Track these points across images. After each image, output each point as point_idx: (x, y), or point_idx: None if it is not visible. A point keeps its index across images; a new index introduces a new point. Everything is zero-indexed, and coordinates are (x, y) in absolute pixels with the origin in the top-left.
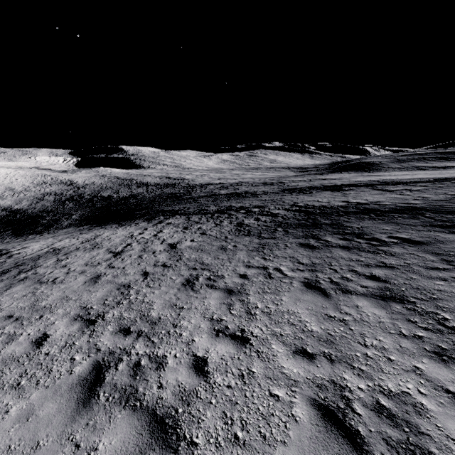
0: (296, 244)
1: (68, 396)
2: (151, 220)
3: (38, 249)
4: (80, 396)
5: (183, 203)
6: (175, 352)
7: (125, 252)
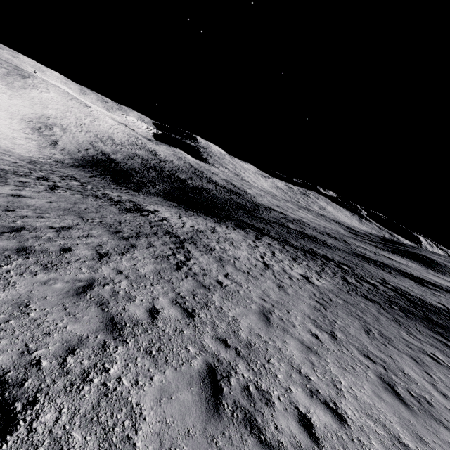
0: (428, 334)
1: (390, 395)
2: (244, 230)
3: (180, 222)
4: (398, 399)
5: (259, 222)
6: (428, 397)
7: (270, 265)
